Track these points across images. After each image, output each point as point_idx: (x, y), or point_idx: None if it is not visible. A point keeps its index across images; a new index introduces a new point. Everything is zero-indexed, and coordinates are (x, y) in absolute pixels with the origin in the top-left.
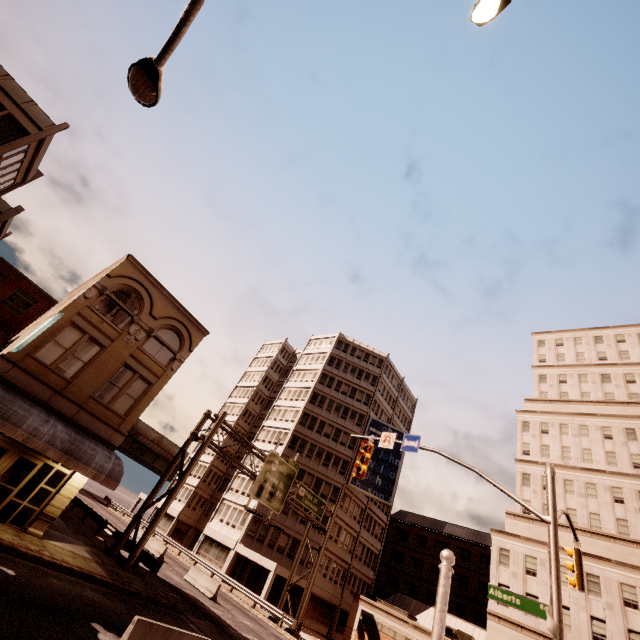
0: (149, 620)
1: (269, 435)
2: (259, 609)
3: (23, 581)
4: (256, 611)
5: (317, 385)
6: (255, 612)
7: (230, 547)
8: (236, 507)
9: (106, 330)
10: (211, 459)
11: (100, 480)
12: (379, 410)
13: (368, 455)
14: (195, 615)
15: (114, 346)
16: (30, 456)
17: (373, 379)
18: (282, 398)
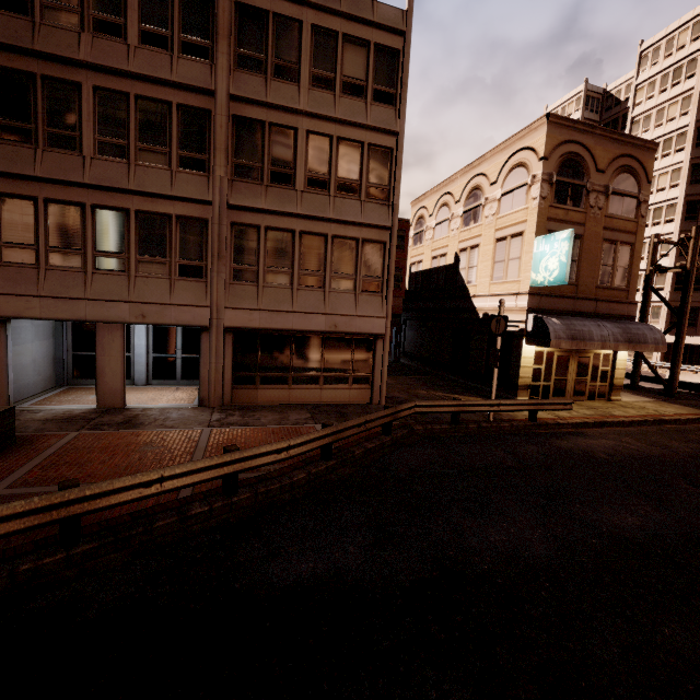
0: None
1: None
2: None
3: None
4: None
5: (699, 115)
6: None
7: None
8: None
9: (573, 219)
10: None
11: (659, 350)
12: None
13: None
14: None
15: (587, 230)
16: (582, 353)
17: None
18: None
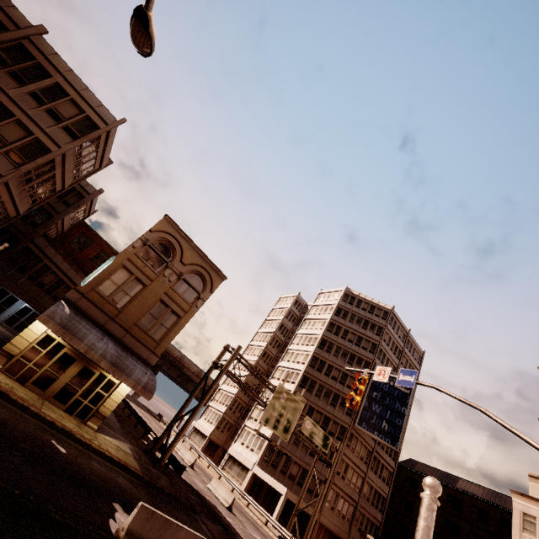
0: (151, 508)
1: (283, 374)
2: (271, 527)
3: (70, 458)
4: (267, 528)
5: (325, 332)
6: (266, 529)
7: (249, 468)
8: (254, 434)
9: (147, 272)
10: (236, 391)
11: (138, 390)
12: (385, 359)
13: (362, 387)
14: (209, 518)
15: (153, 285)
16: (91, 366)
17: (378, 329)
18: (294, 343)
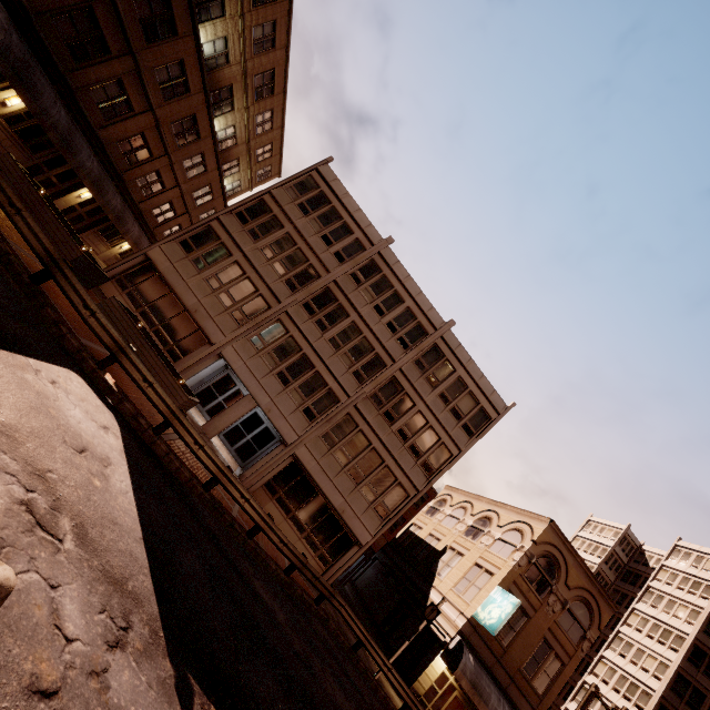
0: None
1: (614, 677)
2: None
3: None
4: None
5: (700, 635)
6: None
7: None
8: None
9: (531, 599)
10: None
11: None
12: None
13: None
14: None
15: (536, 617)
16: None
17: None
18: (631, 625)
